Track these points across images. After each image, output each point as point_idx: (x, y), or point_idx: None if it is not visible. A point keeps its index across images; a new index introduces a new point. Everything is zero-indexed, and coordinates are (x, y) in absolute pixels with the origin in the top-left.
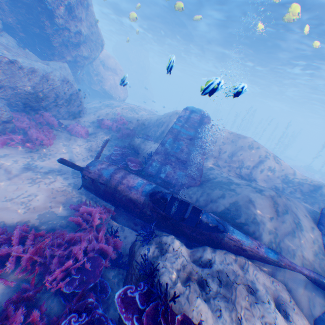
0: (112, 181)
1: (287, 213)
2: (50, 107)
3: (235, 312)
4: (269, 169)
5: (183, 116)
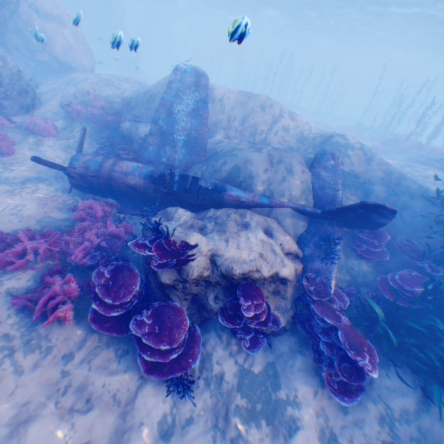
0: (104, 171)
1: (281, 163)
2: None
3: (225, 235)
4: (284, 129)
5: (173, 80)
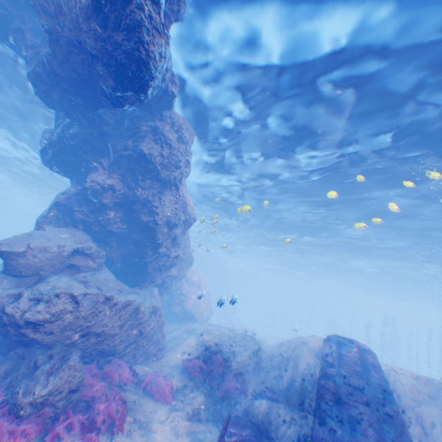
0: None
1: None
2: (127, 349)
3: None
4: None
5: (328, 351)
